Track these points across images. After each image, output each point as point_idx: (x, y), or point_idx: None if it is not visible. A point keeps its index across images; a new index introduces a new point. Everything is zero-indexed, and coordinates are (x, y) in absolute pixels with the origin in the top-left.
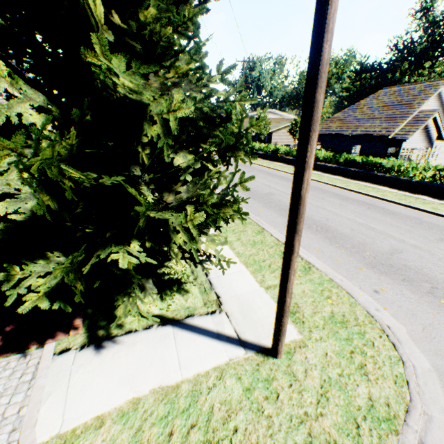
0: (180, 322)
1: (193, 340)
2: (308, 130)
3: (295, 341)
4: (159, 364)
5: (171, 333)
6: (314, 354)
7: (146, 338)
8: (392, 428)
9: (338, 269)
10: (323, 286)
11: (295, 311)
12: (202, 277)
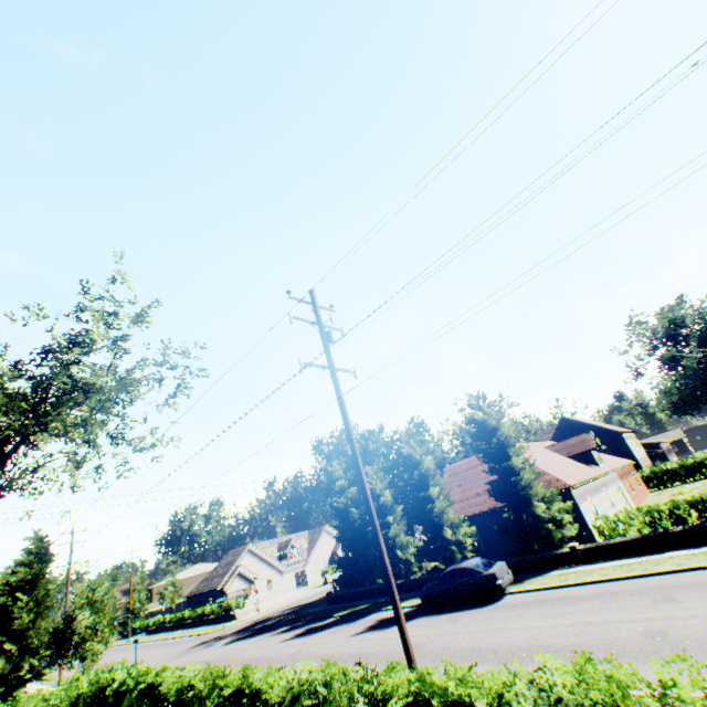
0: None
1: None
2: None
3: None
4: None
5: None
6: None
7: None
8: None
9: None
10: None
11: None
12: None
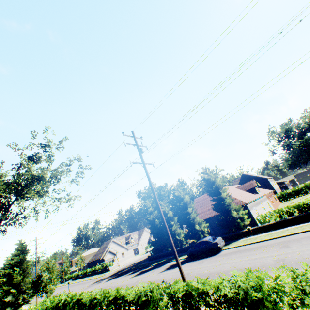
0: None
1: None
2: None
3: None
4: None
5: None
6: None
7: None
8: None
9: None
10: None
11: None
12: None
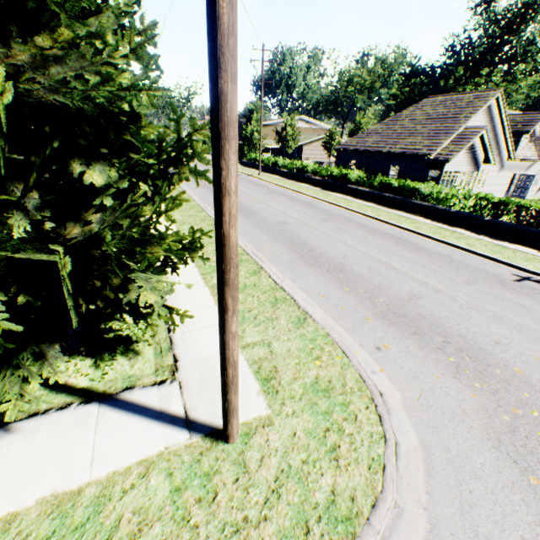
0: (111, 398)
1: (122, 422)
2: (218, 137)
3: (259, 418)
4: (62, 460)
5: (94, 414)
6: (279, 435)
7: (55, 423)
8: (350, 530)
9: (341, 320)
10: (316, 342)
11: (271, 377)
12: (163, 334)
